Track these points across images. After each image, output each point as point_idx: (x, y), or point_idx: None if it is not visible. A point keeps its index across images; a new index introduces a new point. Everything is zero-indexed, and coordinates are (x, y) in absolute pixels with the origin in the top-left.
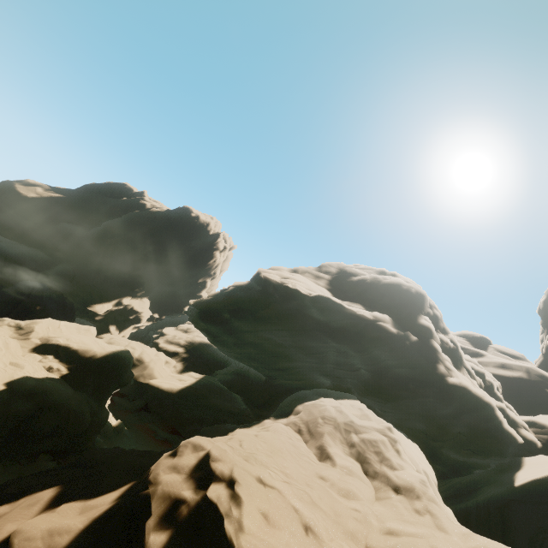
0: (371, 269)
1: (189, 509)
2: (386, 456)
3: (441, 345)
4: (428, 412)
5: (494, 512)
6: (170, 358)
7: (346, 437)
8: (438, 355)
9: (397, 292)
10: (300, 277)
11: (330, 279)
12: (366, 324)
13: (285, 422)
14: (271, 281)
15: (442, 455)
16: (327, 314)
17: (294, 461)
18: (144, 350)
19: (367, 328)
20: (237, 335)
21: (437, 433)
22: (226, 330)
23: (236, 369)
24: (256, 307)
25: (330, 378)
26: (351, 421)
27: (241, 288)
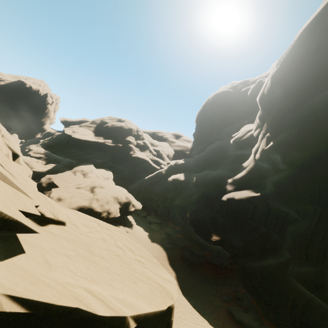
0: (115, 119)
1: (49, 181)
2: (89, 173)
3: (137, 145)
4: (130, 164)
5: (139, 184)
6: (38, 160)
7: (83, 171)
8: (132, 149)
9: (120, 129)
10: (80, 130)
11: (96, 126)
12: (102, 144)
13: (70, 171)
14: (68, 134)
15: (137, 175)
16: (89, 143)
17: (68, 176)
18: (24, 158)
19: (103, 145)
20: (61, 151)
21: (135, 170)
22: (57, 150)
23: (68, 161)
24: (64, 143)
25: (100, 159)
26: (85, 169)
27: (58, 137)
